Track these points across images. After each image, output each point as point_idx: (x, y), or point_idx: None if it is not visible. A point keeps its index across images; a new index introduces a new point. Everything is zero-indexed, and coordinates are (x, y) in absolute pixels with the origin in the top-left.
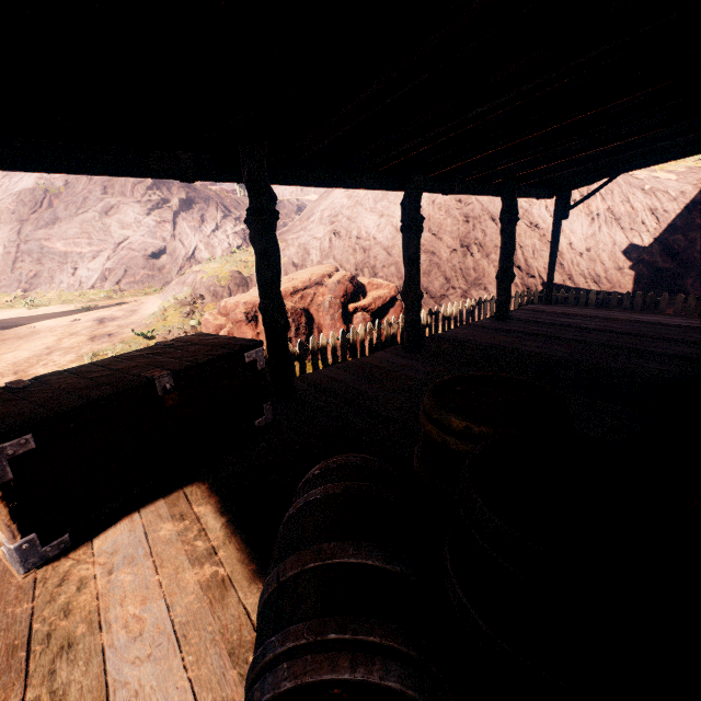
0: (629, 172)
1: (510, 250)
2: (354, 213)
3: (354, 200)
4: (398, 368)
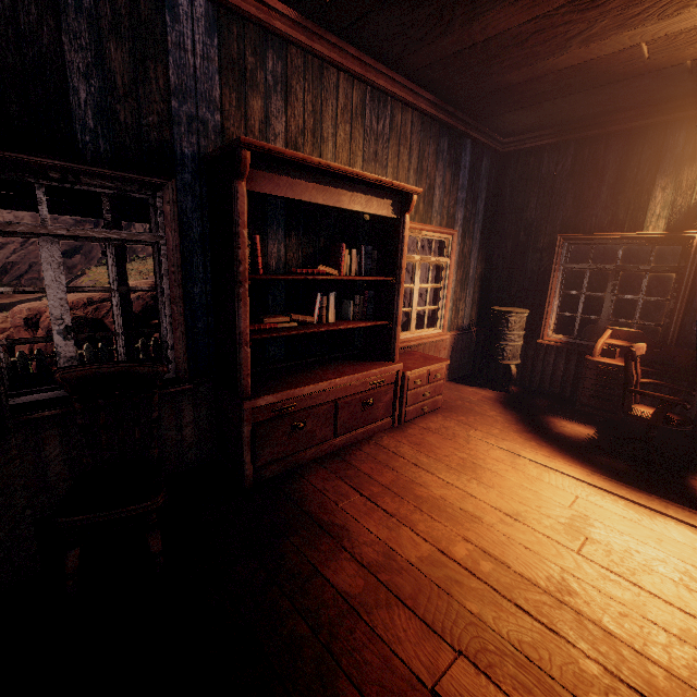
0: None
1: None
2: None
3: None
4: None
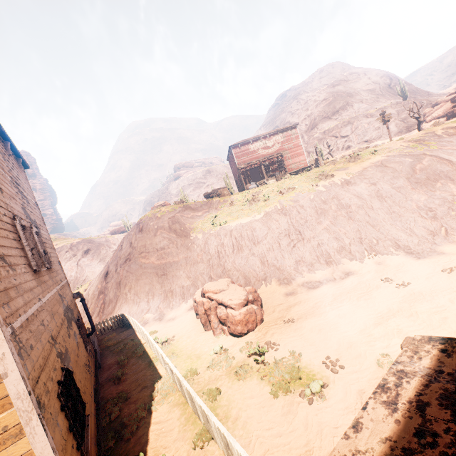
0: (191, 235)
1: None
2: (108, 267)
3: (111, 260)
4: None
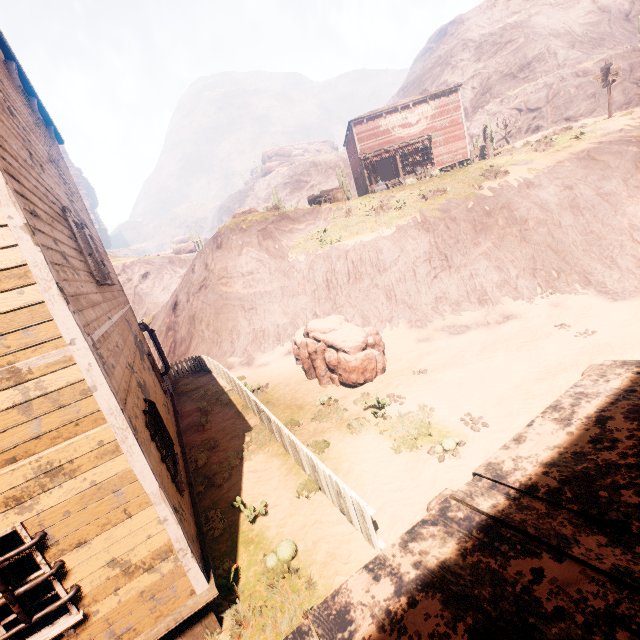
0: (289, 256)
1: None
2: (176, 297)
3: (179, 287)
4: None
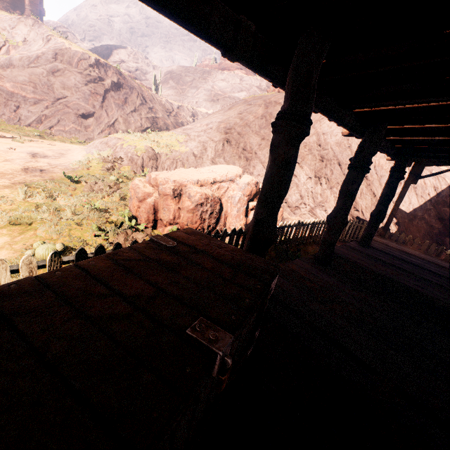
0: None
1: (390, 199)
2: (243, 131)
3: (244, 122)
4: (327, 285)
